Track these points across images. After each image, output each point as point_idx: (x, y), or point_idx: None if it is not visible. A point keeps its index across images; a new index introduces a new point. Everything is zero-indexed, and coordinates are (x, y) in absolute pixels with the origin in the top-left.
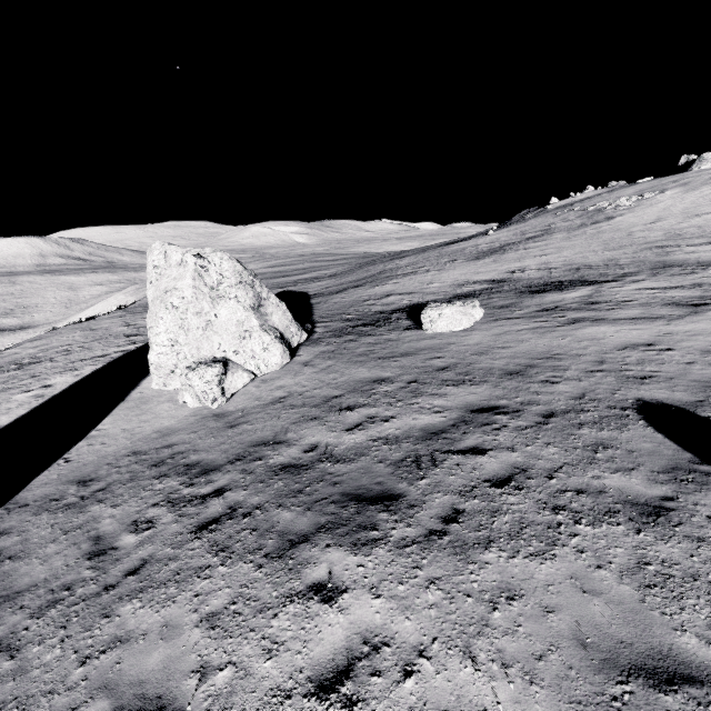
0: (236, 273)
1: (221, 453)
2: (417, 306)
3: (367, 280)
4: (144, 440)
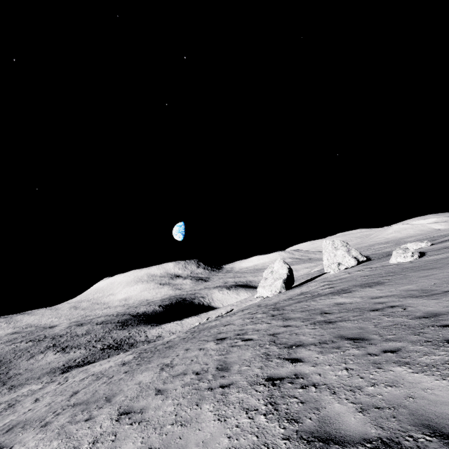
0: (341, 243)
1: None
2: None
3: None
4: None
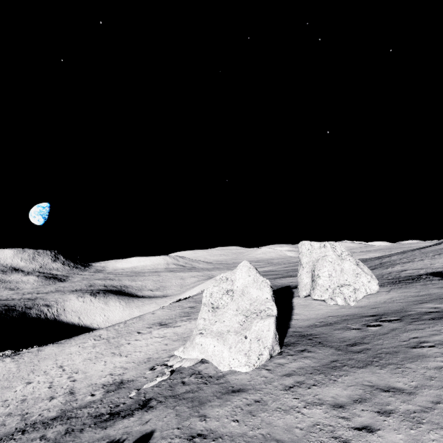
0: (346, 250)
1: (383, 312)
2: (434, 272)
3: (375, 266)
4: (327, 314)
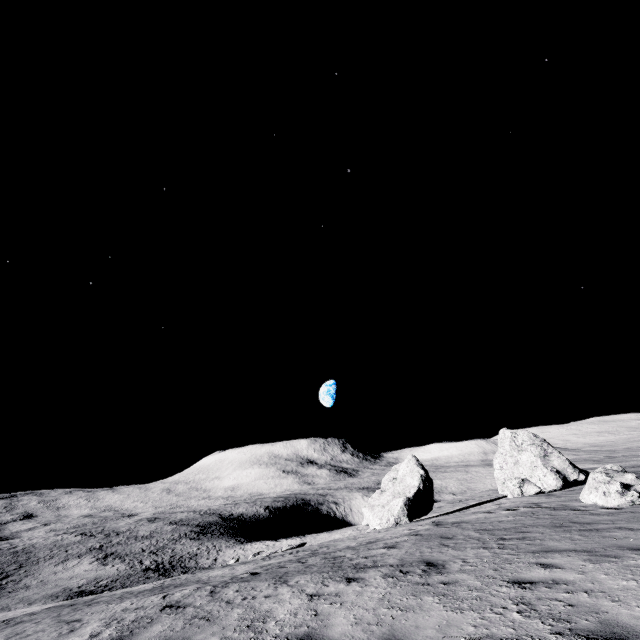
0: (530, 439)
1: None
2: None
3: None
4: None
